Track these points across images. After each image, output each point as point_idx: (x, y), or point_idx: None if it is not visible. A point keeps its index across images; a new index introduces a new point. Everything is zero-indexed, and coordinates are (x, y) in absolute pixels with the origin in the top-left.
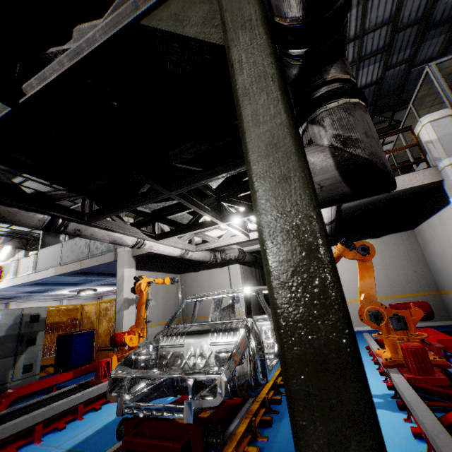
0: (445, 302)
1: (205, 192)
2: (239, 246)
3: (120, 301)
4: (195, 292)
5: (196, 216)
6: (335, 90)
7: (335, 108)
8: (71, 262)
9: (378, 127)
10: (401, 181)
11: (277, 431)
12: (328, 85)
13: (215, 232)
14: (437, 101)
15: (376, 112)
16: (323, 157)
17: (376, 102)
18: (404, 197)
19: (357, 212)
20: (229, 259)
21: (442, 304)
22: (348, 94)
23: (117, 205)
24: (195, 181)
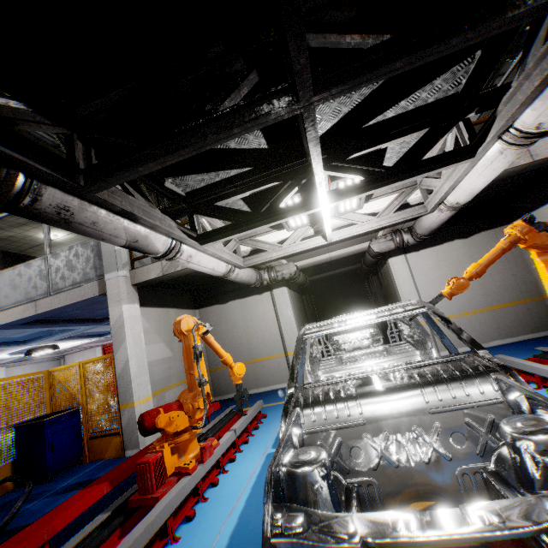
0: None
1: (305, 144)
2: (287, 262)
3: (122, 356)
4: (225, 331)
5: (273, 197)
6: None
7: None
8: (16, 305)
9: None
10: (547, 144)
11: None
12: None
13: (273, 236)
14: None
15: None
16: None
17: None
18: (524, 175)
19: None
20: (281, 279)
21: (545, 310)
22: None
23: (164, 143)
24: (372, 66)
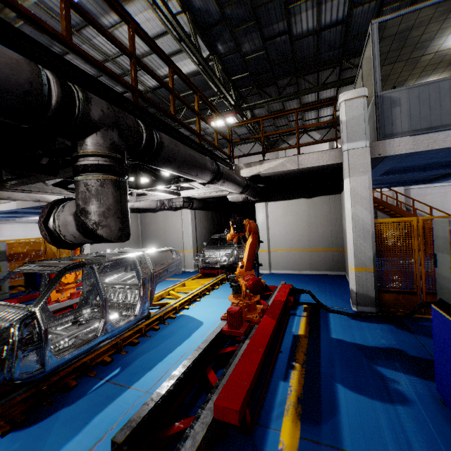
0: (345, 258)
1: None
2: None
3: None
4: (153, 230)
5: None
6: (81, 166)
7: (81, 181)
8: None
9: (350, 72)
10: (310, 158)
11: (137, 348)
12: (82, 158)
13: None
14: (389, 61)
15: (346, 56)
16: (71, 218)
17: (345, 44)
18: (324, 168)
19: (287, 176)
20: (175, 207)
21: (344, 259)
22: (91, 170)
23: (20, 178)
24: None
